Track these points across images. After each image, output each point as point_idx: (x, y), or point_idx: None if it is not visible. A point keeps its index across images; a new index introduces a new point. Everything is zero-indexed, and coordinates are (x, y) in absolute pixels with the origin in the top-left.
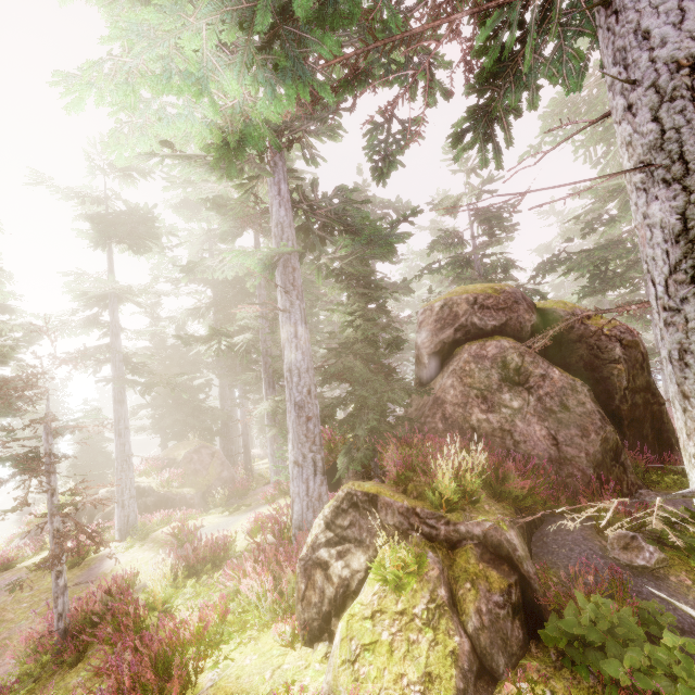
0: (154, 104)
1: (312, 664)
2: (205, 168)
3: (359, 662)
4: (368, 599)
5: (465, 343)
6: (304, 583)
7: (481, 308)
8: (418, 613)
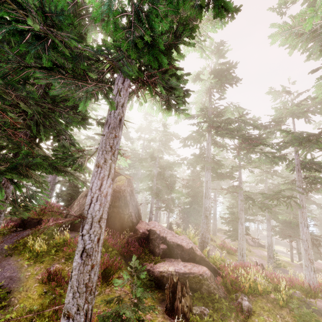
0: None
1: None
2: None
3: None
4: None
5: None
6: None
7: None
8: None
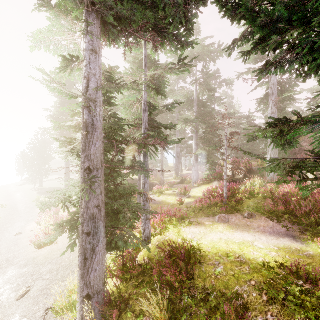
0: None
1: None
2: (254, 60)
3: None
4: None
5: None
6: (317, 182)
7: None
8: None
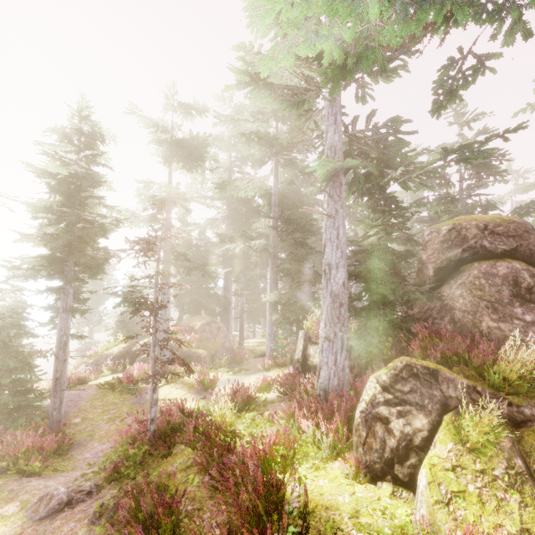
0: (307, 25)
1: (381, 497)
2: (278, 100)
3: (453, 505)
4: (444, 455)
5: (471, 262)
6: (365, 431)
7: (492, 234)
8: (499, 475)
